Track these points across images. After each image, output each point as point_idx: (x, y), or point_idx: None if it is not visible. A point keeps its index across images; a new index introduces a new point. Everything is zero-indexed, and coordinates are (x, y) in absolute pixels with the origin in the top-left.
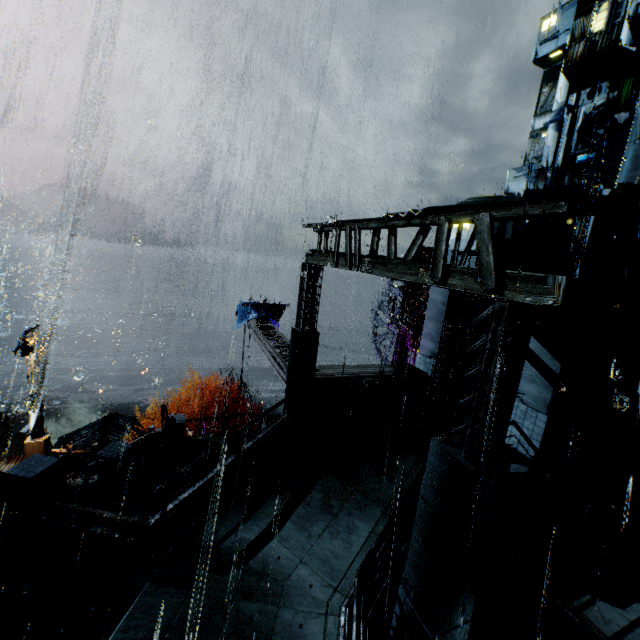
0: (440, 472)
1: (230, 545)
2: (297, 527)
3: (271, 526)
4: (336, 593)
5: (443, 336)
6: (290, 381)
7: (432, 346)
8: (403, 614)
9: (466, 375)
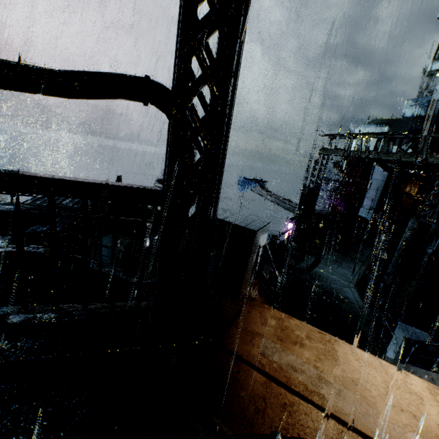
0: (414, 229)
1: (298, 267)
2: (325, 265)
3: (313, 264)
4: (350, 283)
5: (380, 198)
6: (302, 213)
7: (372, 204)
8: (385, 285)
9: (432, 193)
